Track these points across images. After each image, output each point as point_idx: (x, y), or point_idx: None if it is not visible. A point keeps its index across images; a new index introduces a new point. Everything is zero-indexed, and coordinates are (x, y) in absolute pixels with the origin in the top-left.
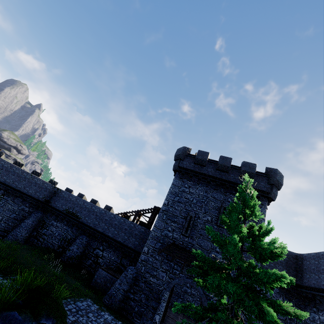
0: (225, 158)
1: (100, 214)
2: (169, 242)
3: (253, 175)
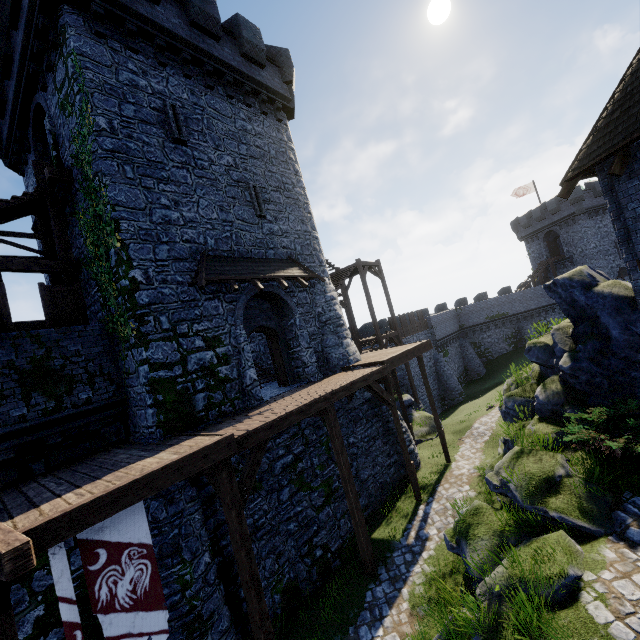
0: None
1: (521, 297)
2: (616, 270)
3: None
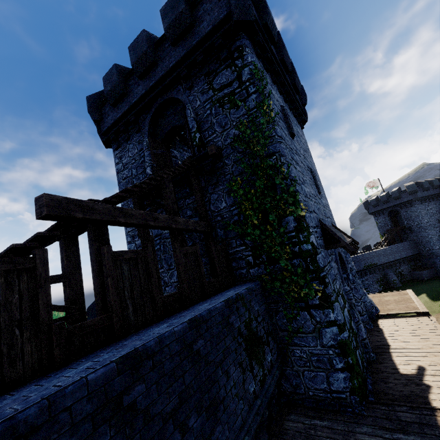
0: (435, 181)
1: (384, 252)
2: None
3: None
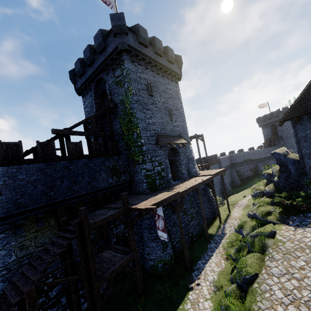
0: None
1: (258, 152)
2: None
3: None
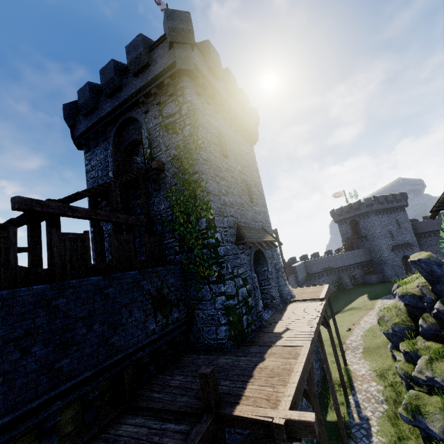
0: (389, 196)
1: (341, 257)
2: (391, 246)
3: (401, 200)
